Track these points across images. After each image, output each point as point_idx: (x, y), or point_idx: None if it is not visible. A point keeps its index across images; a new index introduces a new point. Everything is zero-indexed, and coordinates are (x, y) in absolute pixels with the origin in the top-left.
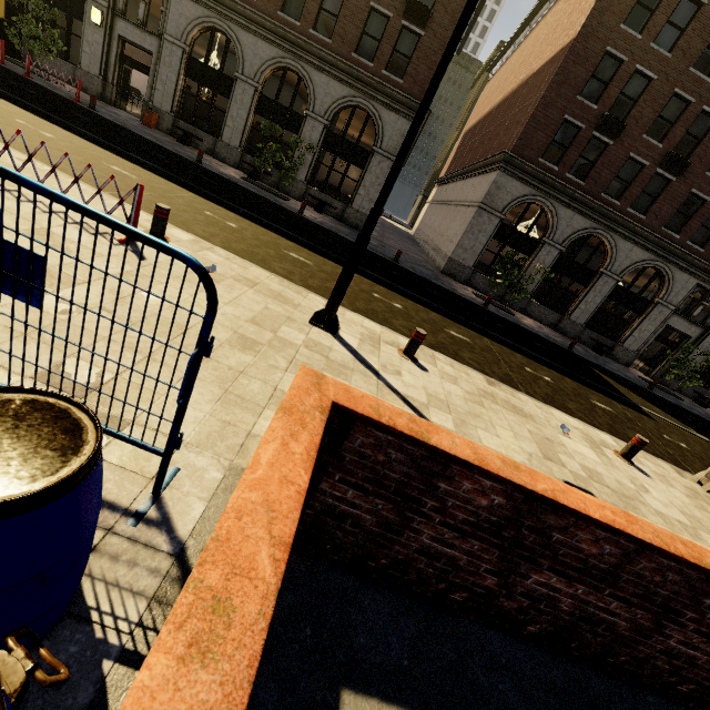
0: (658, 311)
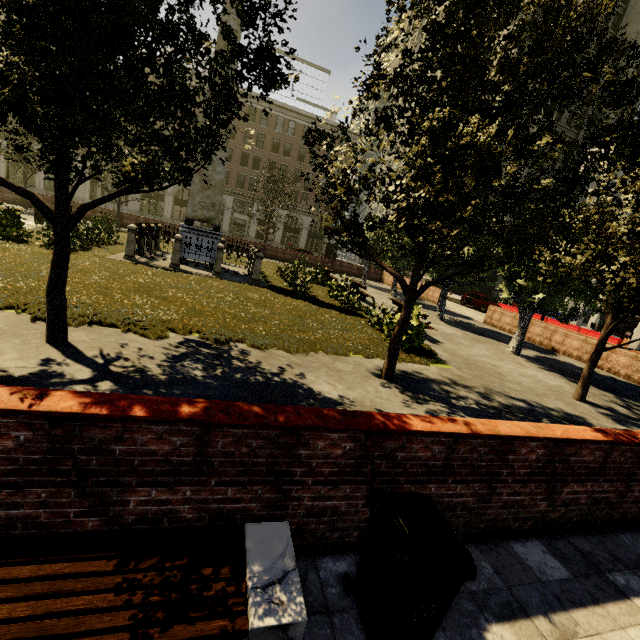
0: (226, 212)
